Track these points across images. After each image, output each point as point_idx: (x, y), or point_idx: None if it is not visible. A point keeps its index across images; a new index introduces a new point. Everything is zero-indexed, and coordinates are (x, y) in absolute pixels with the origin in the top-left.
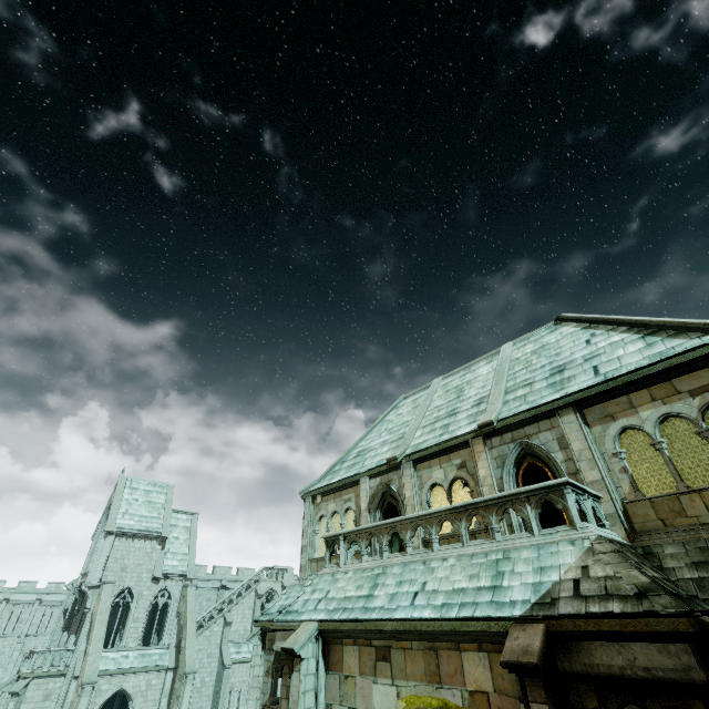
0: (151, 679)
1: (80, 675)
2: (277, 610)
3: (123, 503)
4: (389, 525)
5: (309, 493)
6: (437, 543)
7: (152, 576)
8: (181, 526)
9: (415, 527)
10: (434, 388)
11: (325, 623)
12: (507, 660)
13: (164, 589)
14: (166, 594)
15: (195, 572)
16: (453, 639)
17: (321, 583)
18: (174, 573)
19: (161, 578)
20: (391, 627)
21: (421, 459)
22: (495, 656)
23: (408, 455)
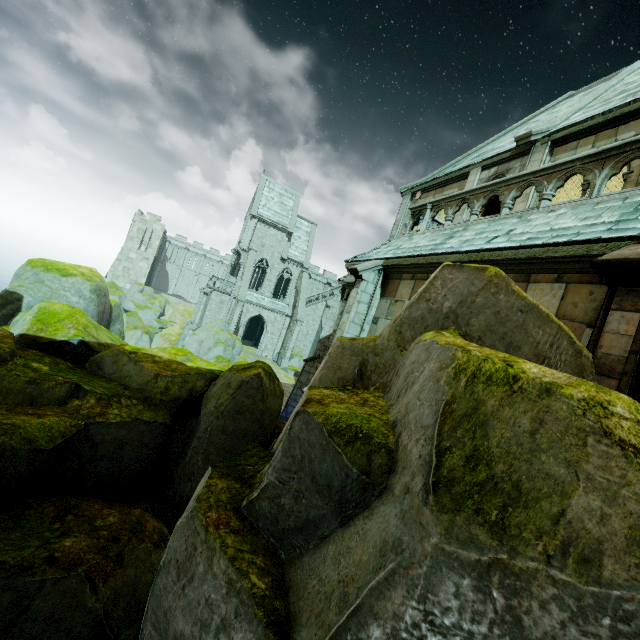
0: (277, 317)
1: (237, 296)
2: (353, 257)
3: (263, 198)
4: (490, 188)
5: (410, 190)
6: (547, 201)
7: (280, 257)
8: (303, 230)
9: (525, 187)
10: (635, 66)
11: (389, 260)
12: (606, 259)
13: (288, 269)
14: (289, 272)
15: (311, 269)
16: (525, 270)
17: (397, 242)
18: (295, 260)
19: (286, 261)
20: (454, 259)
21: (566, 138)
22: (577, 287)
23: (548, 135)
